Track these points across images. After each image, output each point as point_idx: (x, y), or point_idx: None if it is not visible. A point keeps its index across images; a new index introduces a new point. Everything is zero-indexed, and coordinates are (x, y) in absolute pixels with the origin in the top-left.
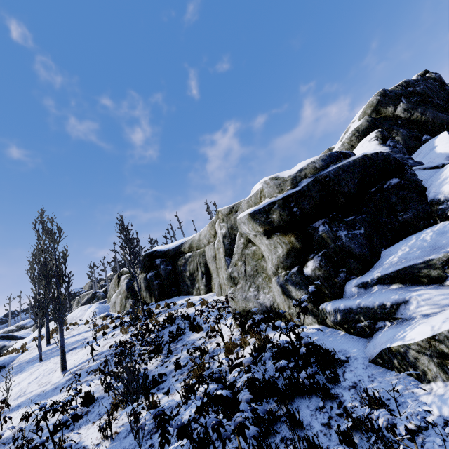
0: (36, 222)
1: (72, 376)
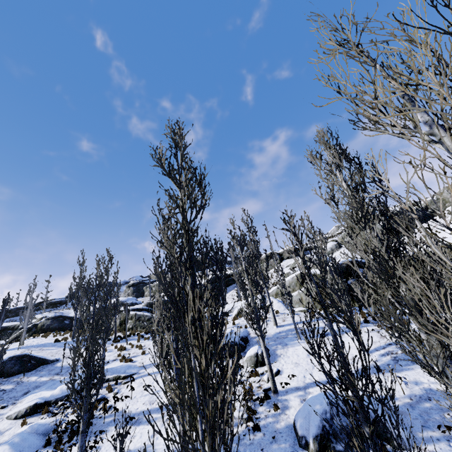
0: (242, 217)
1: (393, 357)
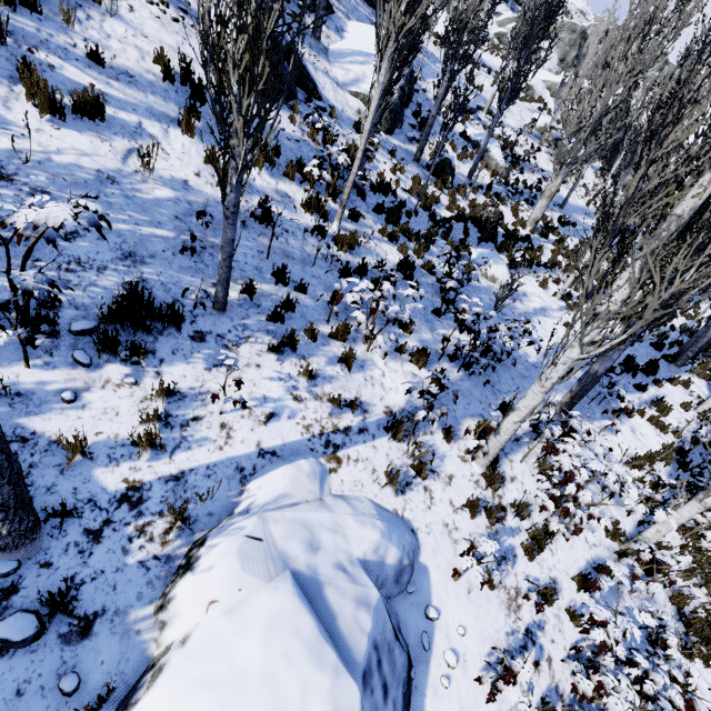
0: None
1: None
